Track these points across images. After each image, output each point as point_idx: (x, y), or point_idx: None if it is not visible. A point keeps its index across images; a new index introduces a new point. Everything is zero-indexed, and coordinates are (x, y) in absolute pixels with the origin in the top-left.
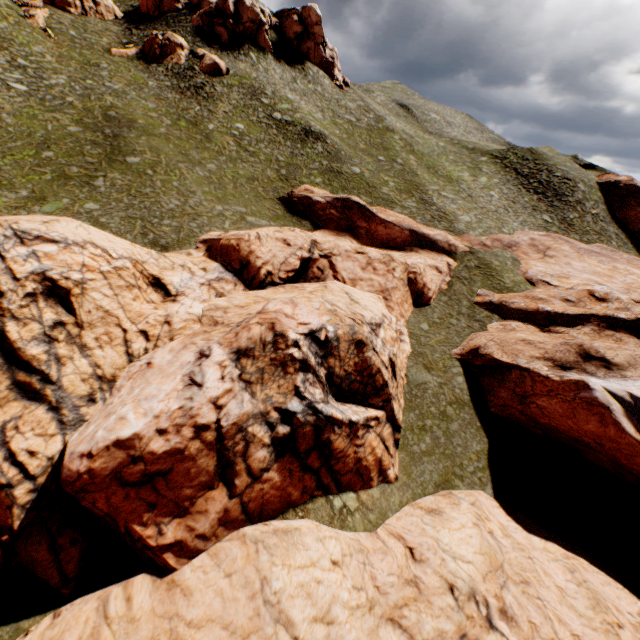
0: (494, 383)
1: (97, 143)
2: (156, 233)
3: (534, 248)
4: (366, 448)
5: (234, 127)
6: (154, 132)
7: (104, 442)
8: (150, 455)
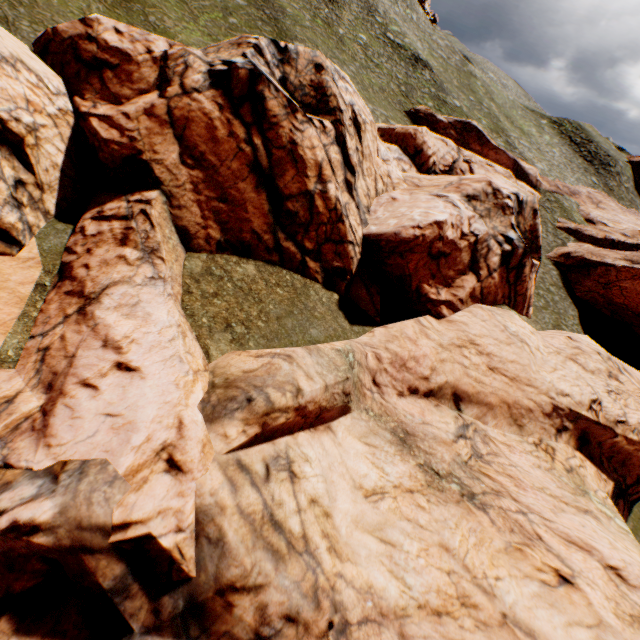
0: (580, 277)
1: (264, 21)
2: None
3: (590, 200)
4: (530, 283)
5: (358, 37)
6: (303, 23)
7: (426, 222)
8: (445, 239)
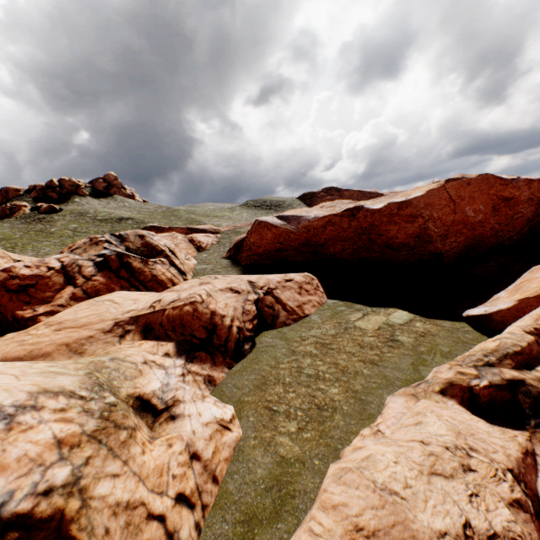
0: (241, 254)
1: None
2: None
3: None
4: (158, 271)
5: (70, 227)
6: (11, 237)
7: None
8: (22, 276)
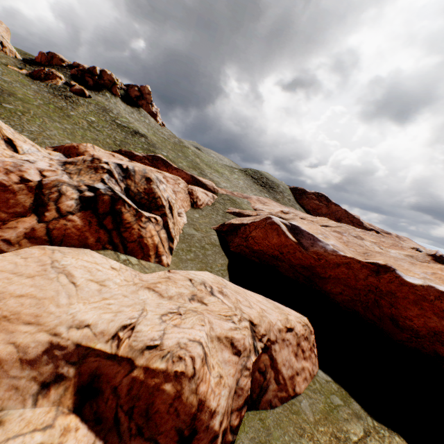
0: (233, 237)
1: None
2: None
3: (259, 201)
4: (147, 232)
5: (88, 118)
6: (29, 102)
7: None
8: None
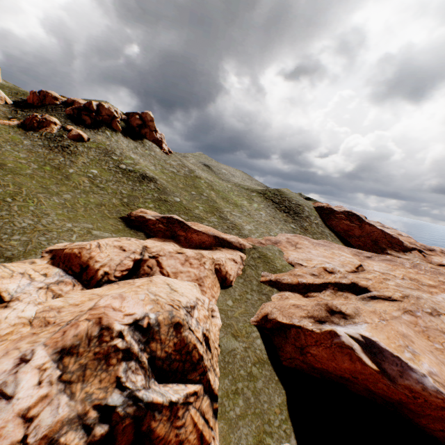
0: (282, 340)
1: None
2: (3, 246)
3: (290, 243)
4: (187, 427)
5: (90, 171)
6: (21, 172)
7: None
8: None
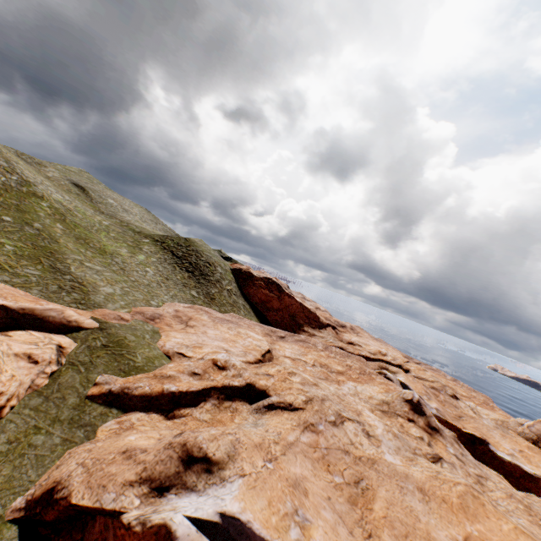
0: None
1: None
2: None
3: (179, 319)
4: None
5: None
6: None
7: None
8: None
